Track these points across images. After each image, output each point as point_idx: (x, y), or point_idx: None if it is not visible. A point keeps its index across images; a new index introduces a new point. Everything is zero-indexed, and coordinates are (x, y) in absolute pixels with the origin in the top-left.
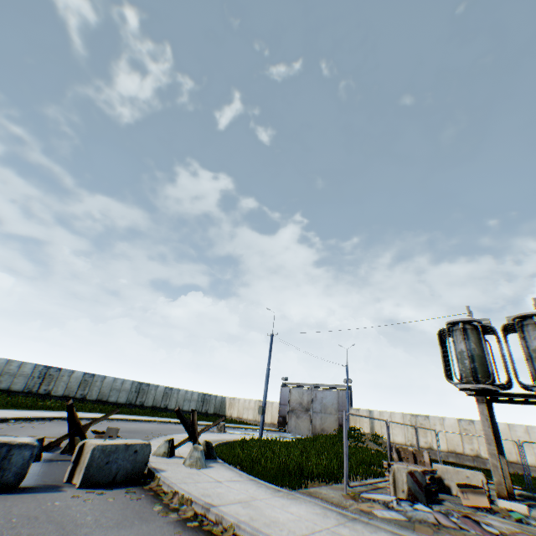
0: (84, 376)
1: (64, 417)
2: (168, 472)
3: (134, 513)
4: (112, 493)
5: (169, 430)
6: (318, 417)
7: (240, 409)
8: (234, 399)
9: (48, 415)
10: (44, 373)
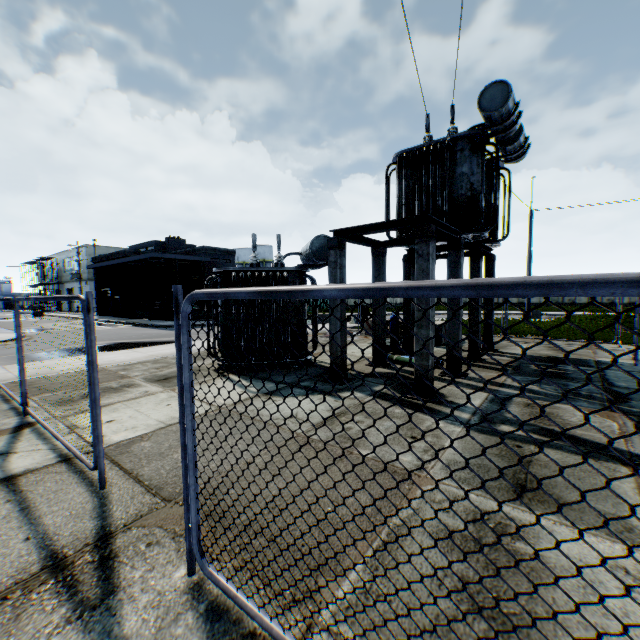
0: None
1: None
2: None
3: None
4: None
5: None
6: None
7: None
8: None
9: None
10: None
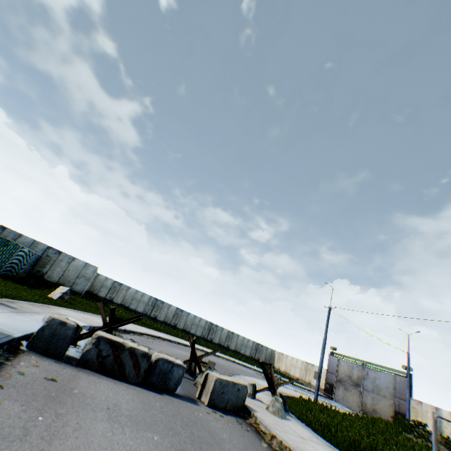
0: (176, 310)
1: (170, 340)
2: (260, 414)
3: (251, 443)
4: (228, 418)
5: (237, 370)
6: (369, 396)
7: (288, 364)
8: (283, 355)
9: (162, 336)
10: (154, 303)
